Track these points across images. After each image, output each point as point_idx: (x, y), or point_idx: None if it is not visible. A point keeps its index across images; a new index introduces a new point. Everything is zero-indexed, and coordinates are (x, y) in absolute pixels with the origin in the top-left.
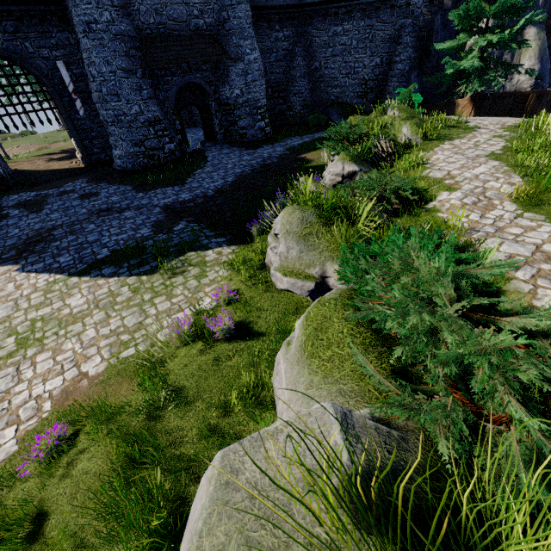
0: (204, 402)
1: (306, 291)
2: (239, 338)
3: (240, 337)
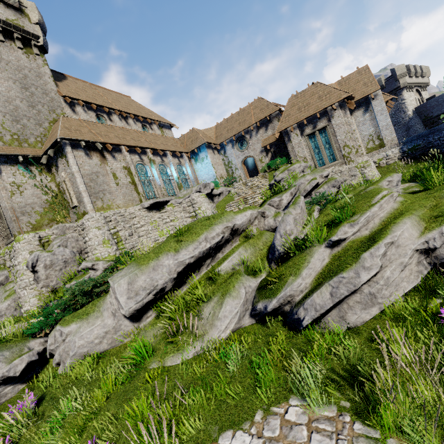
0: (85, 387)
1: (36, 354)
2: (39, 403)
3: (39, 403)
